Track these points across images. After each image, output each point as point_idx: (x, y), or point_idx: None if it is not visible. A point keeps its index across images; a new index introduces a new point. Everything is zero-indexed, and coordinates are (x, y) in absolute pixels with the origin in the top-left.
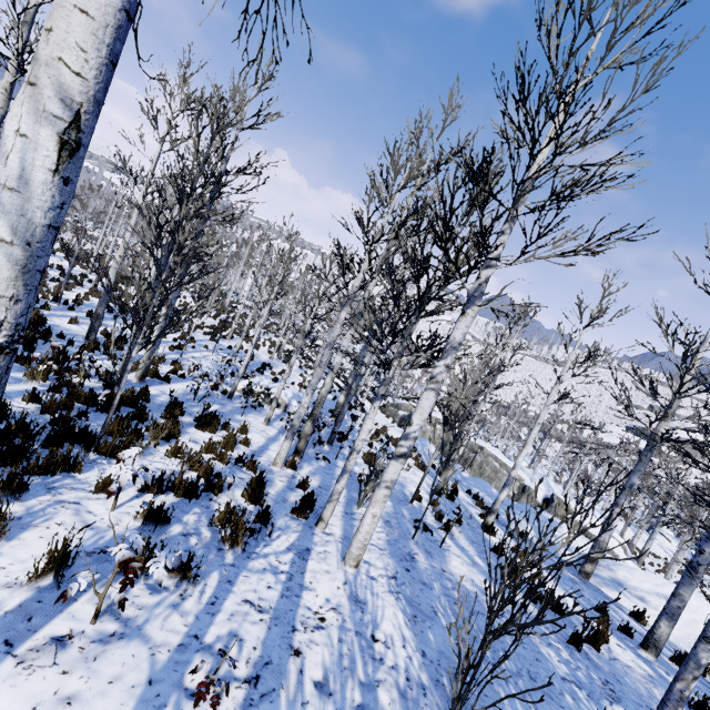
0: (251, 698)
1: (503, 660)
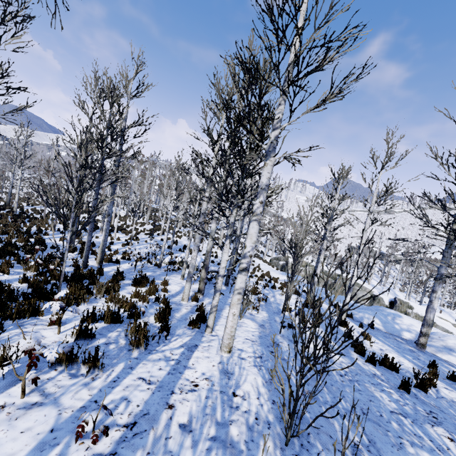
0: (125, 436)
1: (314, 392)
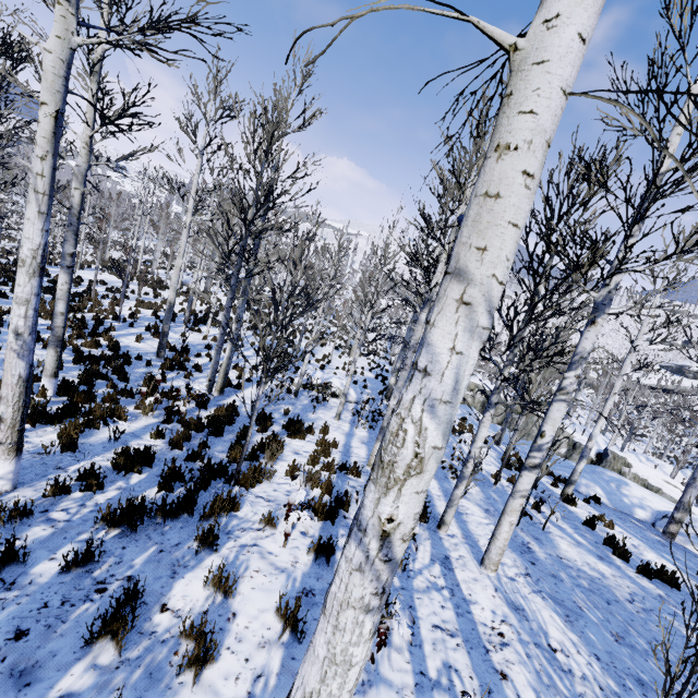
0: None
1: None
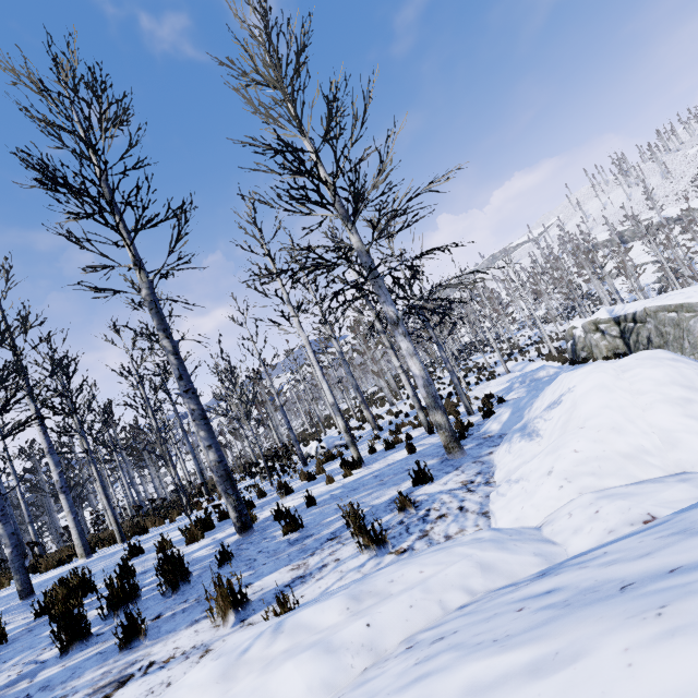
0: None
1: None
